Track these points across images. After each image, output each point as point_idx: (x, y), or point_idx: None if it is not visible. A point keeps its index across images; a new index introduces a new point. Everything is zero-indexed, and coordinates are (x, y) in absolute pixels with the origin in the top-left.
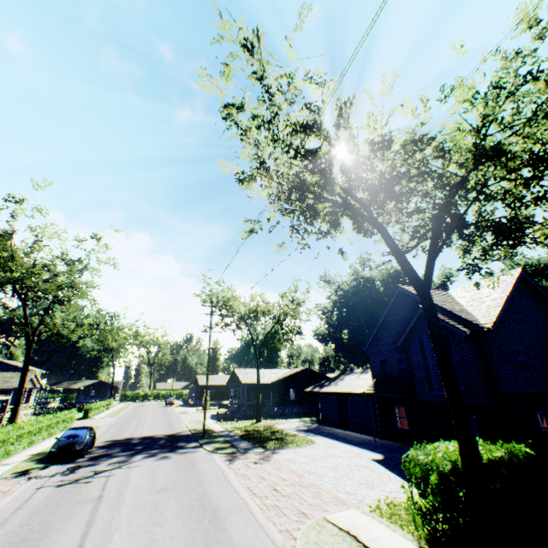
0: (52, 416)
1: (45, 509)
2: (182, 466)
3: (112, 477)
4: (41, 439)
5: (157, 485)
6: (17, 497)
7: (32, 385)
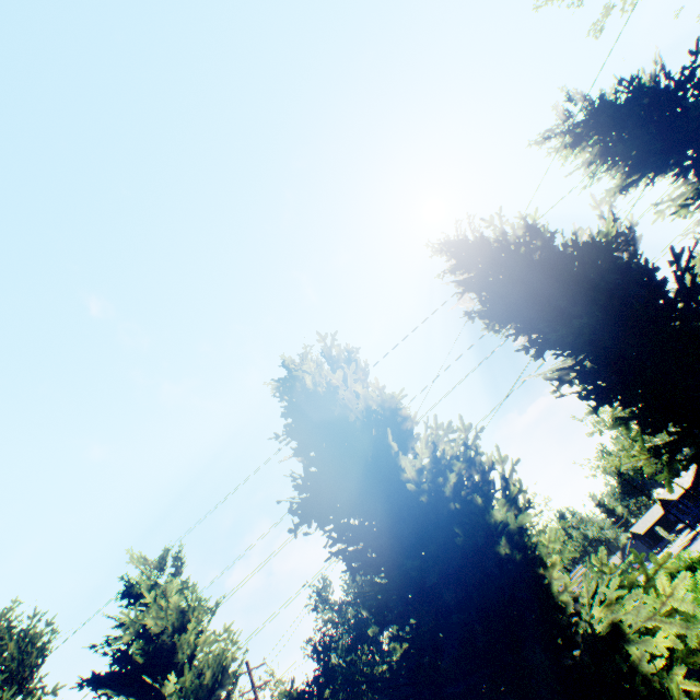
0: None
1: None
2: None
3: None
4: None
5: None
6: None
7: None
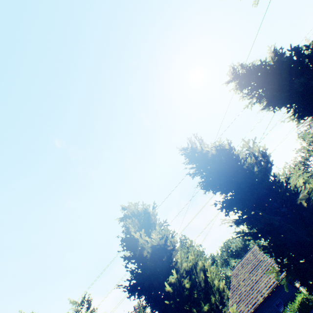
0: None
1: None
2: None
3: None
4: None
5: None
6: None
7: None
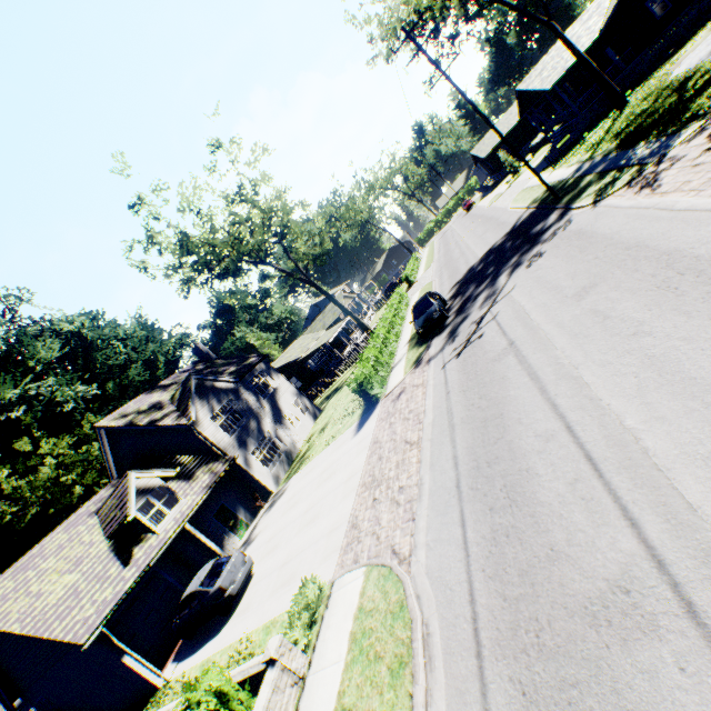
0: (388, 309)
1: (470, 384)
2: (573, 250)
3: (499, 318)
4: (400, 328)
5: (566, 292)
6: (436, 385)
7: (350, 300)
